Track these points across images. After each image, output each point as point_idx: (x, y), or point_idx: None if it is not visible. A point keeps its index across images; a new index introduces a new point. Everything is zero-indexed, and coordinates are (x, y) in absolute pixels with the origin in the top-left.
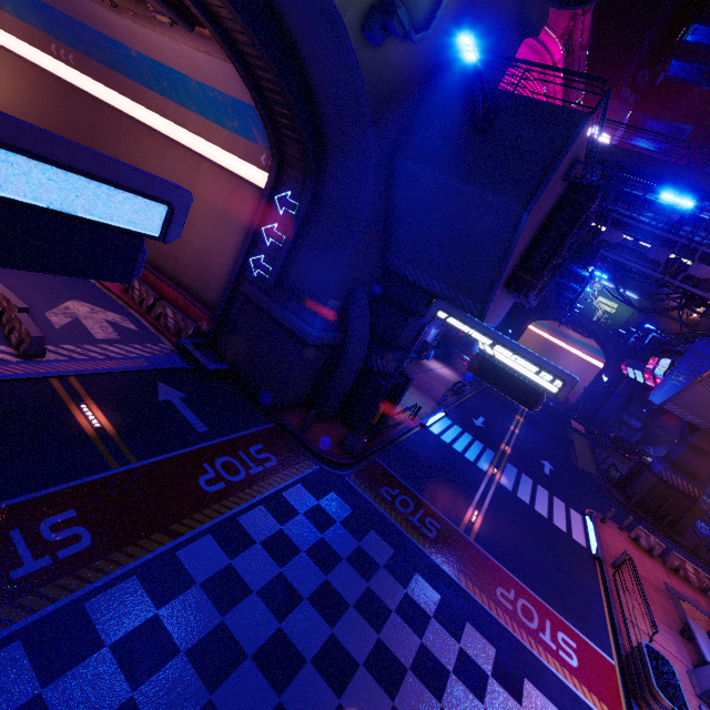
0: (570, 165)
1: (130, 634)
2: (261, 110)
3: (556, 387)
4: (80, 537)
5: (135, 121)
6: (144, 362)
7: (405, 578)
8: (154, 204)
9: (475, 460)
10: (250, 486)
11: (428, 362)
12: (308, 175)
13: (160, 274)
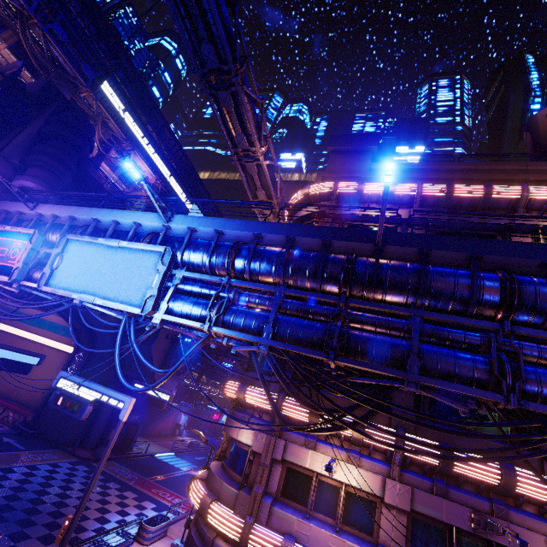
0: (167, 335)
1: None
2: (73, 329)
3: (169, 398)
4: None
5: (15, 335)
6: None
7: (106, 482)
8: (38, 358)
9: (179, 467)
10: (43, 461)
11: (182, 437)
12: (89, 346)
13: (8, 400)
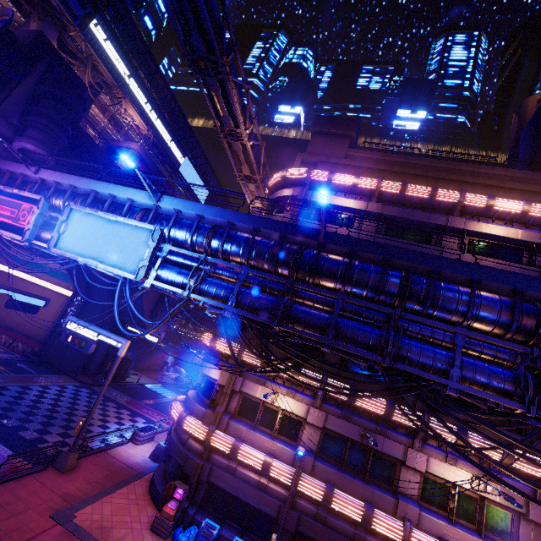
0: None
1: (18, 391)
2: (71, 276)
3: (157, 341)
4: (1, 380)
5: (16, 276)
6: (10, 358)
7: (106, 402)
8: (44, 301)
9: (166, 395)
10: (52, 383)
11: (169, 373)
12: (87, 292)
13: (15, 332)
